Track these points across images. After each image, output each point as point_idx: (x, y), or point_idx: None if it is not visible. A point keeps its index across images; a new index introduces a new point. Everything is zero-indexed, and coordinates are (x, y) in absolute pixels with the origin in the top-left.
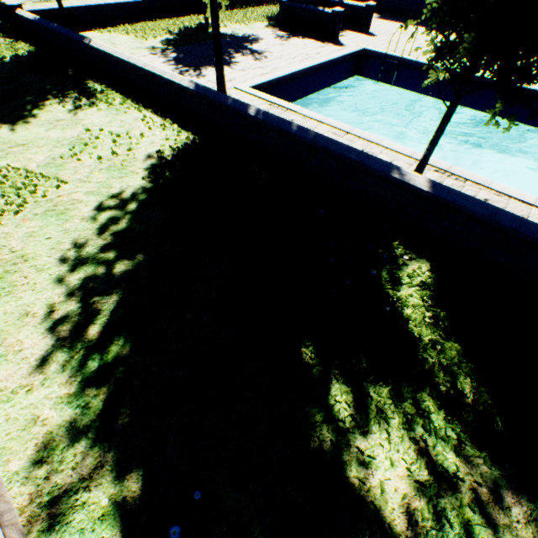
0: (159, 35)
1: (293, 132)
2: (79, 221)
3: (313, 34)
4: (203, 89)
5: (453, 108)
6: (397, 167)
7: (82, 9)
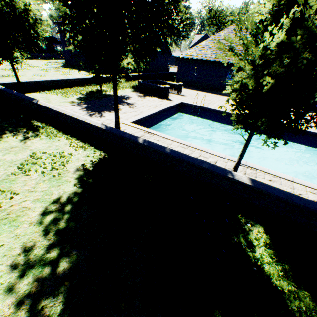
0: (75, 95)
1: (167, 152)
2: (28, 225)
3: (156, 95)
4: (110, 128)
5: (249, 141)
6: (229, 171)
7: (31, 82)
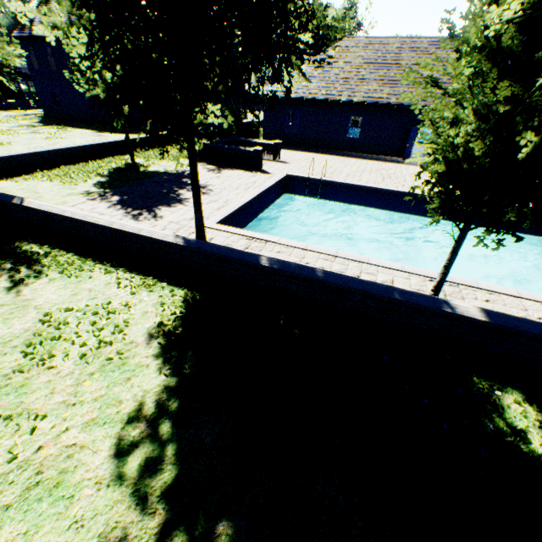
0: (89, 178)
1: (321, 278)
2: (93, 490)
3: (239, 166)
4: (195, 243)
5: (462, 242)
6: (443, 301)
7: None
